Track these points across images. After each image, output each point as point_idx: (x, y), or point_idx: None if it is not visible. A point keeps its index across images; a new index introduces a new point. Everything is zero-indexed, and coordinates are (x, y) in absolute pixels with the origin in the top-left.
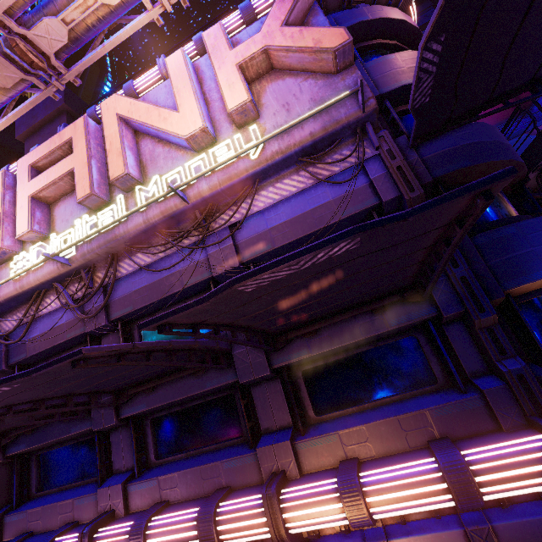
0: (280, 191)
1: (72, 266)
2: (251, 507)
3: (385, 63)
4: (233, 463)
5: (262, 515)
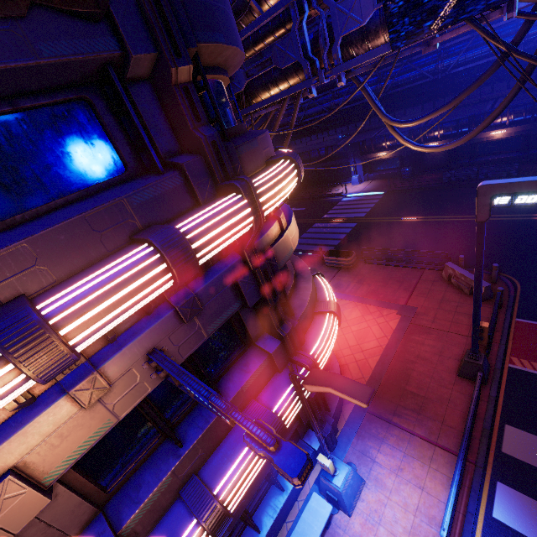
0: None
1: None
2: None
3: None
4: None
5: None
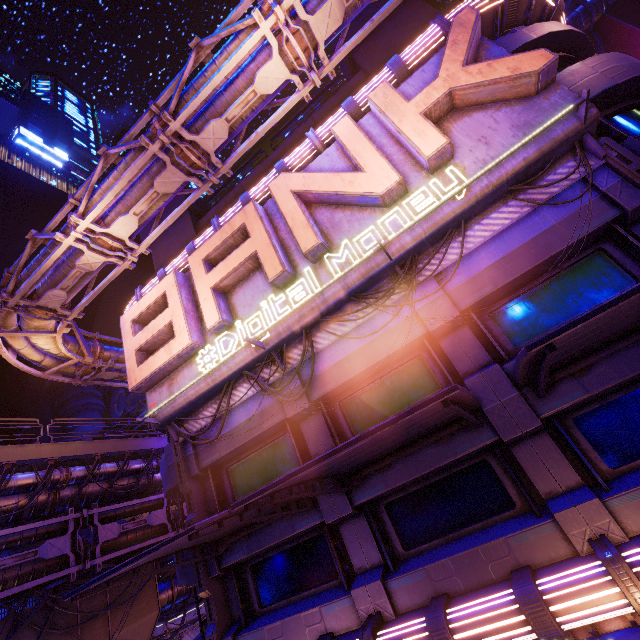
0: (490, 227)
1: (266, 349)
2: (587, 578)
3: (573, 74)
4: (523, 537)
5: (608, 585)
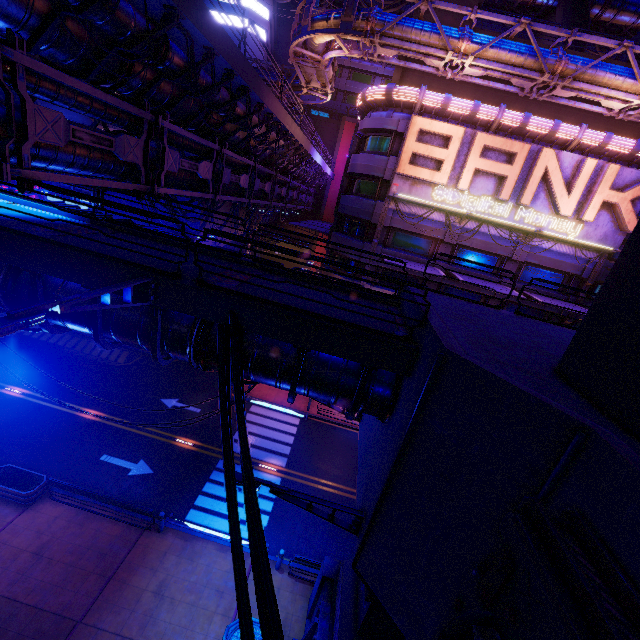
0: (561, 248)
1: (466, 215)
2: None
3: None
4: None
5: None
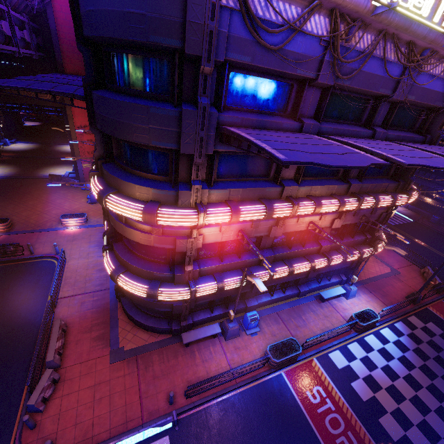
0: None
1: (370, 16)
2: (354, 202)
3: None
4: (340, 187)
5: (356, 204)
